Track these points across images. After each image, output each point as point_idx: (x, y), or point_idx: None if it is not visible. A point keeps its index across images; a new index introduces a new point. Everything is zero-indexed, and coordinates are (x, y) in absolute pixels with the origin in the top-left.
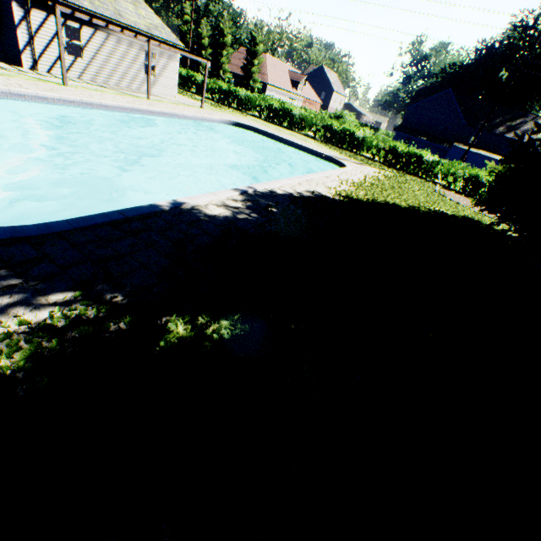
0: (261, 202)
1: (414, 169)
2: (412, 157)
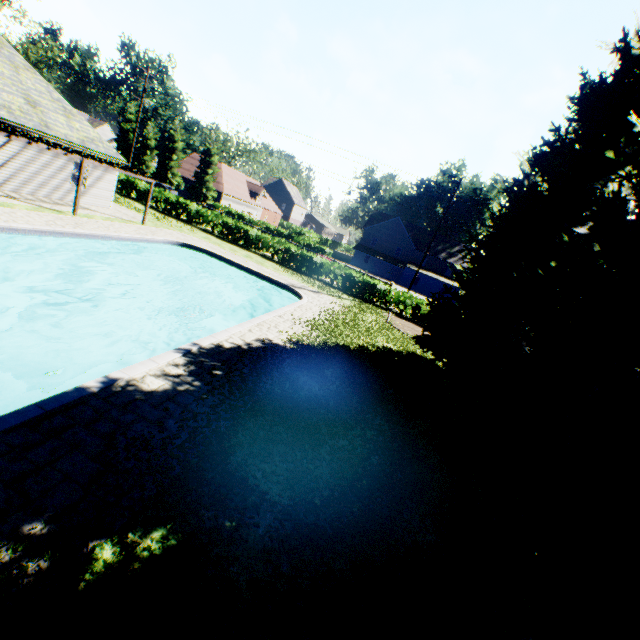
0: (206, 363)
1: (370, 296)
2: (367, 285)
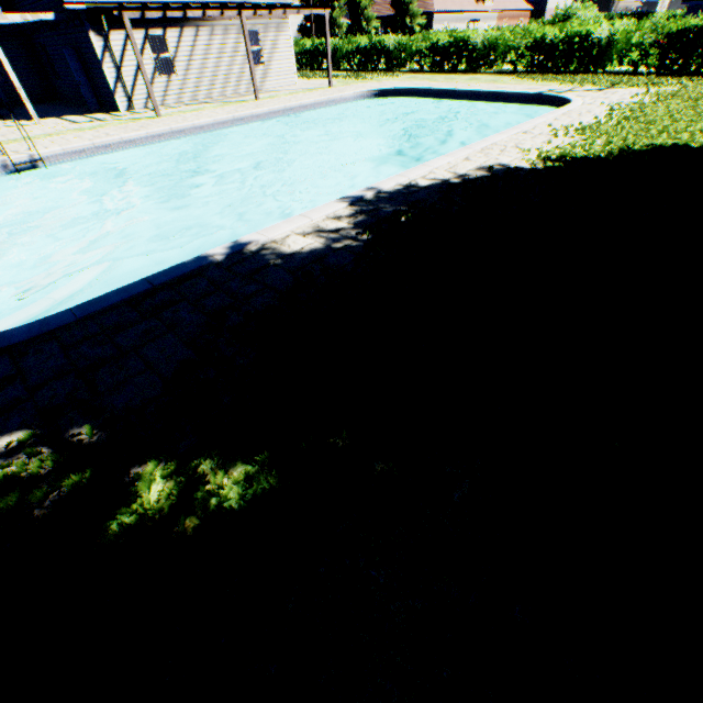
0: (384, 210)
1: None
2: None
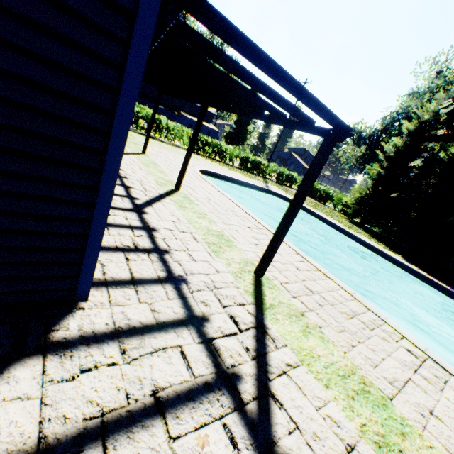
0: None
1: (258, 171)
2: (255, 163)
